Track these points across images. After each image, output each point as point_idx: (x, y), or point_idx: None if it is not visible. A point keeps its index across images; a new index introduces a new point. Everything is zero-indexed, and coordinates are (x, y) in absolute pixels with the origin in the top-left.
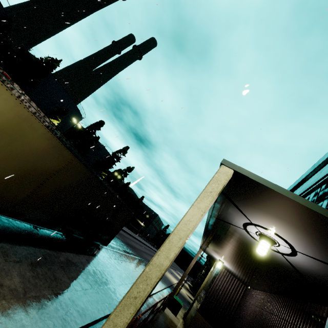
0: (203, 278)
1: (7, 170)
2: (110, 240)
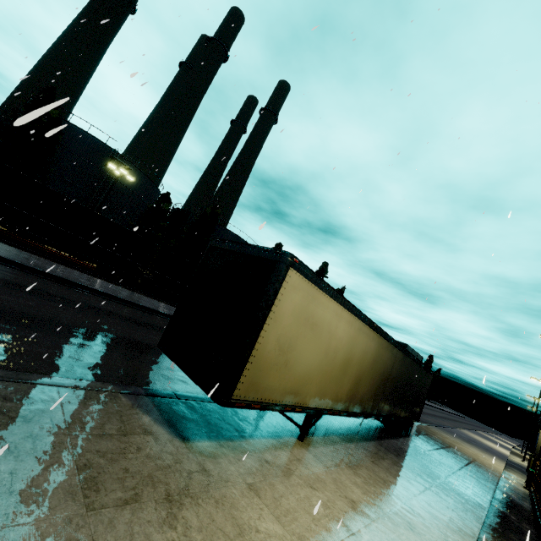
0: None
1: (375, 384)
2: (420, 414)
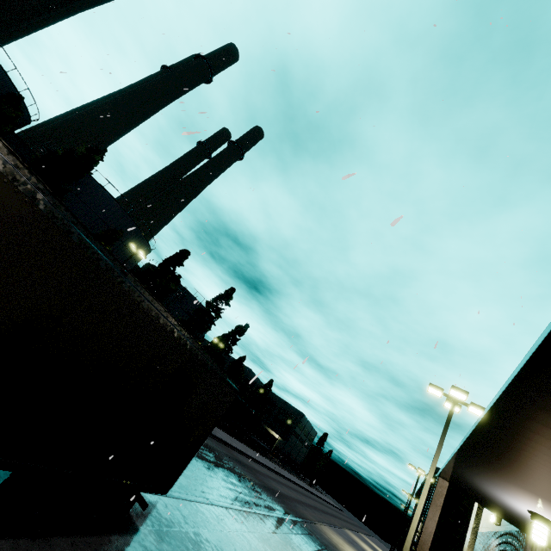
0: None
1: None
2: (175, 475)
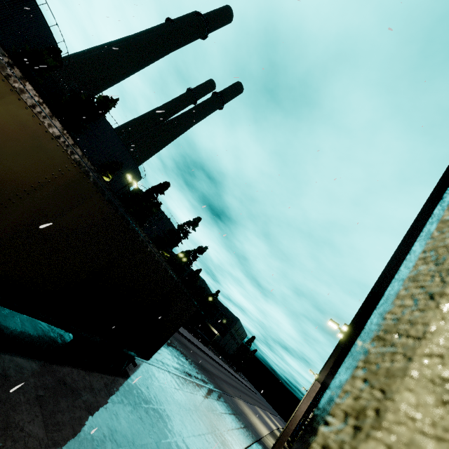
0: None
1: None
2: (155, 350)
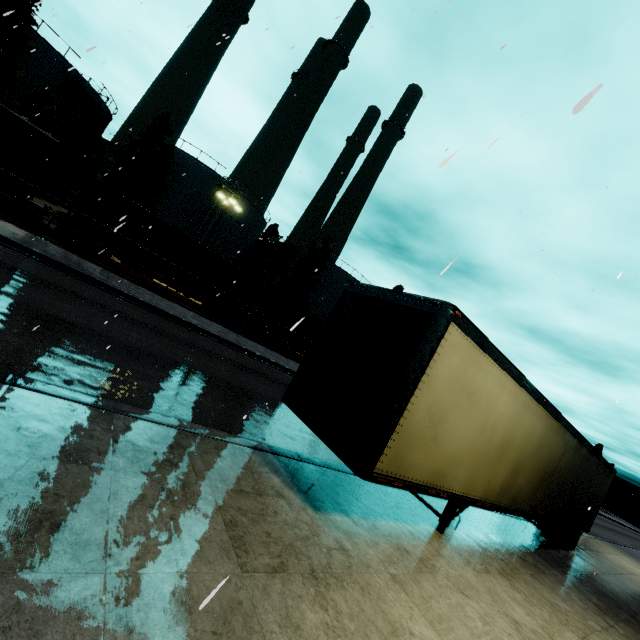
0: None
1: (537, 476)
2: (591, 522)
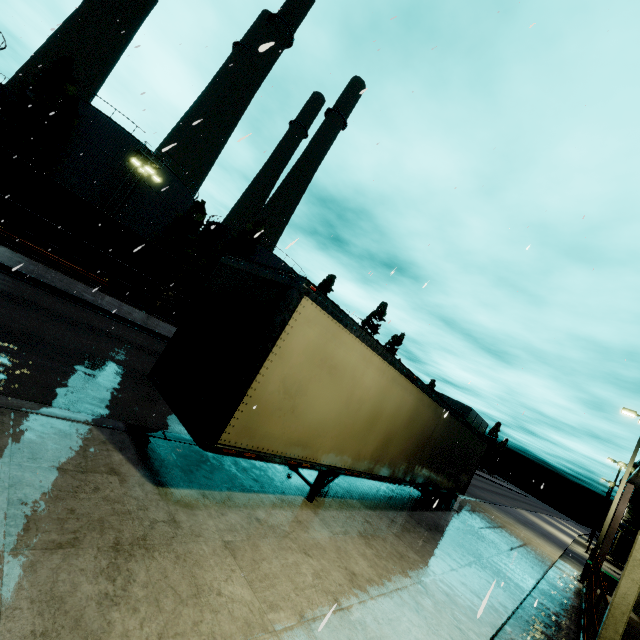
0: (632, 531)
1: (410, 446)
2: (467, 486)
